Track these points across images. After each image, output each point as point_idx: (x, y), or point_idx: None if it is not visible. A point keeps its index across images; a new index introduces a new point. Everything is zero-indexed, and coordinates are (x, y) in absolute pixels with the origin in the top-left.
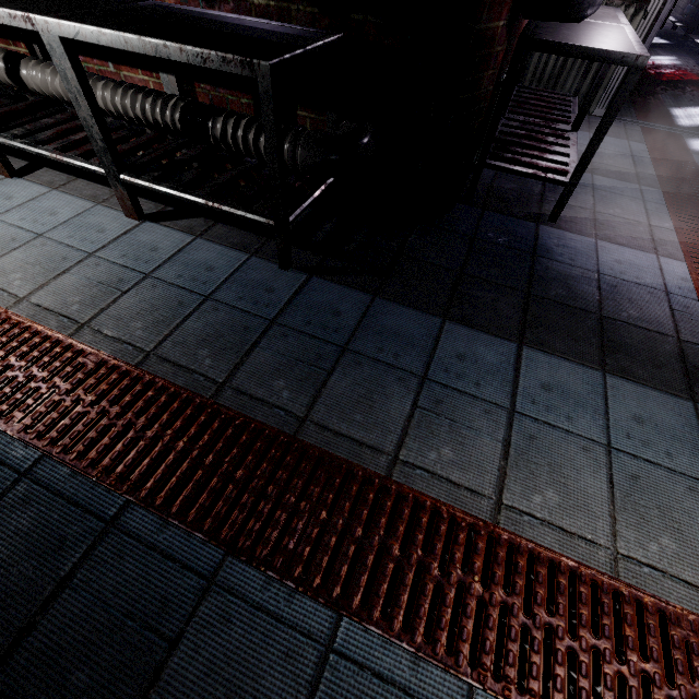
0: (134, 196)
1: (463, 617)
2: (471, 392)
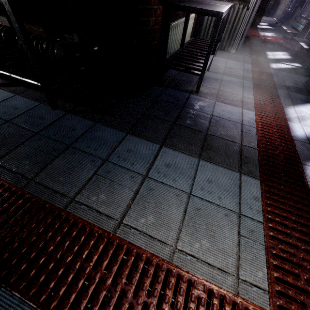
0: None
1: (74, 286)
2: (127, 167)
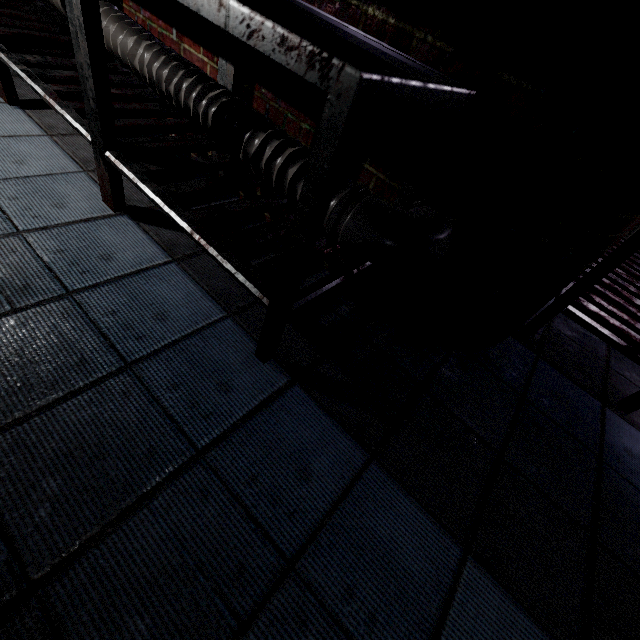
0: (119, 181)
1: None
2: None
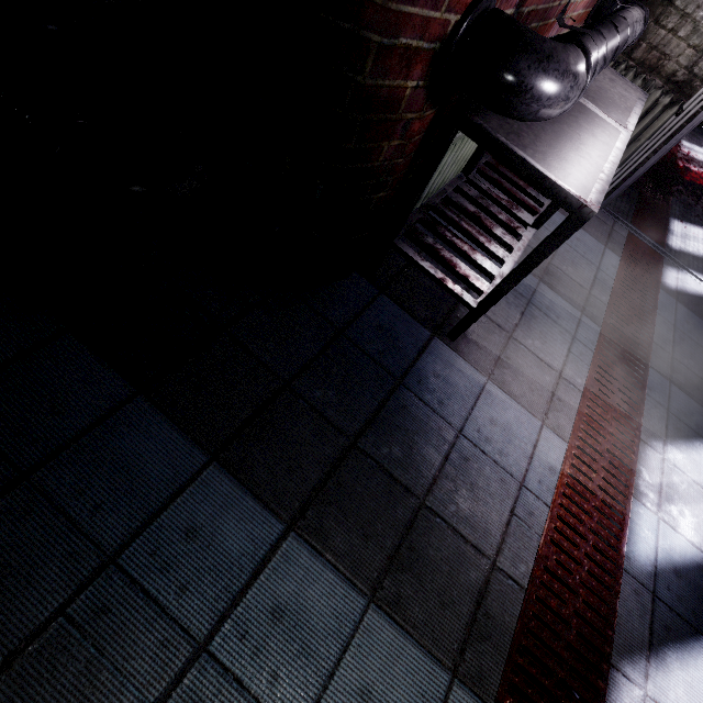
0: None
1: None
2: (164, 602)
